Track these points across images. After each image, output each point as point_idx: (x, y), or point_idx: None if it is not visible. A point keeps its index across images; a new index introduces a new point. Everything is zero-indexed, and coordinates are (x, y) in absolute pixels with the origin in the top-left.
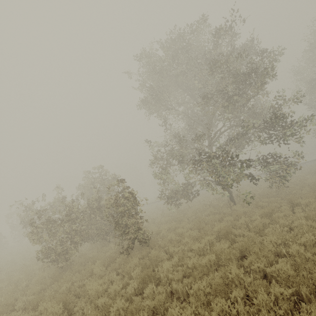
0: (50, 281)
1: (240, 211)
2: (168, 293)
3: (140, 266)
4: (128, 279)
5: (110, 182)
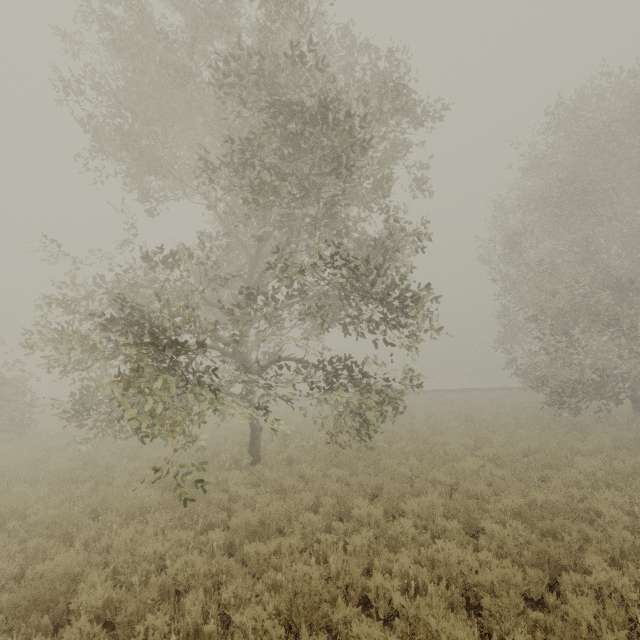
0: None
1: (224, 495)
2: None
3: None
4: None
5: None
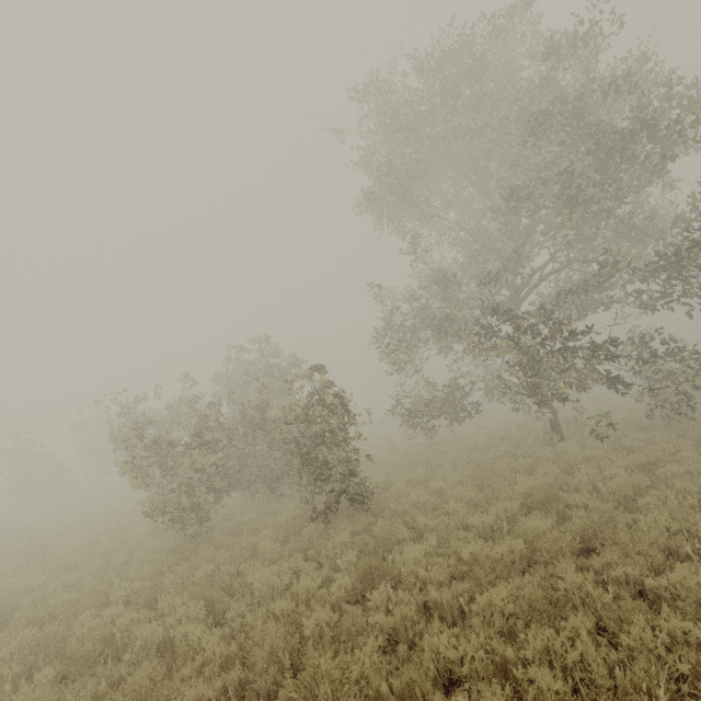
0: (171, 559)
1: (577, 455)
2: (418, 606)
3: (356, 548)
4: (331, 571)
5: (284, 372)
